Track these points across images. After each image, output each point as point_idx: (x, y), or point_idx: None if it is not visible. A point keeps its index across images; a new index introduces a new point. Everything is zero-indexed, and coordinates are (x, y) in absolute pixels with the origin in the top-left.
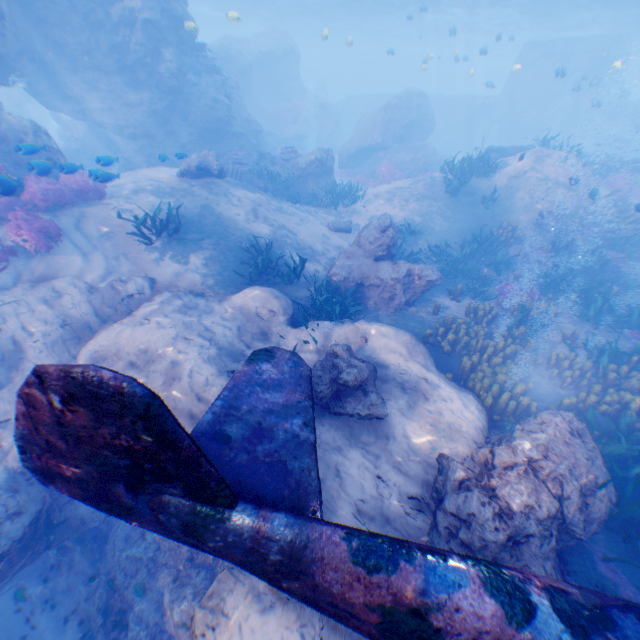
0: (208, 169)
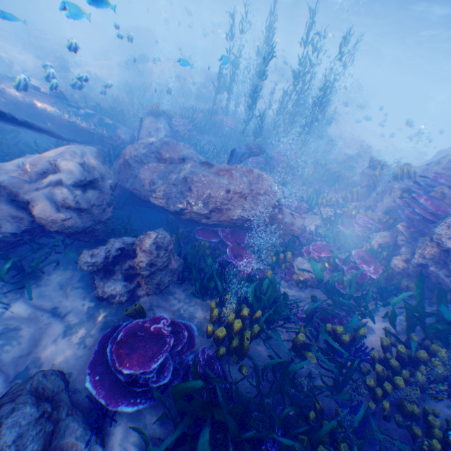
0: None
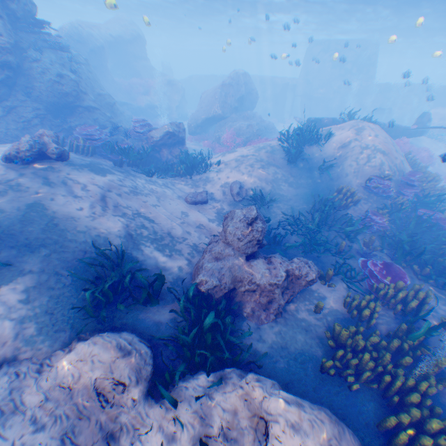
0: (44, 152)
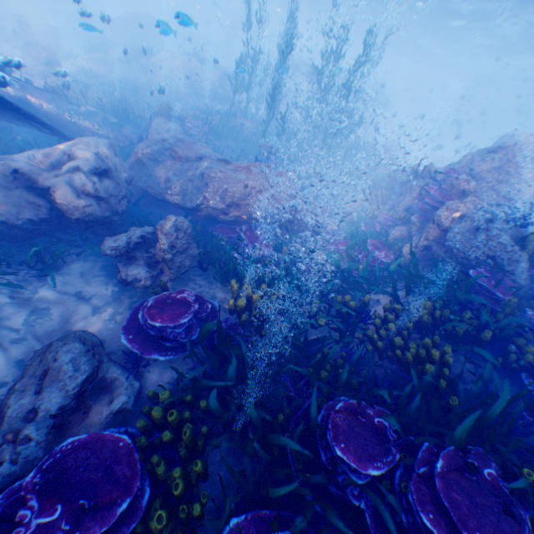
0: None
